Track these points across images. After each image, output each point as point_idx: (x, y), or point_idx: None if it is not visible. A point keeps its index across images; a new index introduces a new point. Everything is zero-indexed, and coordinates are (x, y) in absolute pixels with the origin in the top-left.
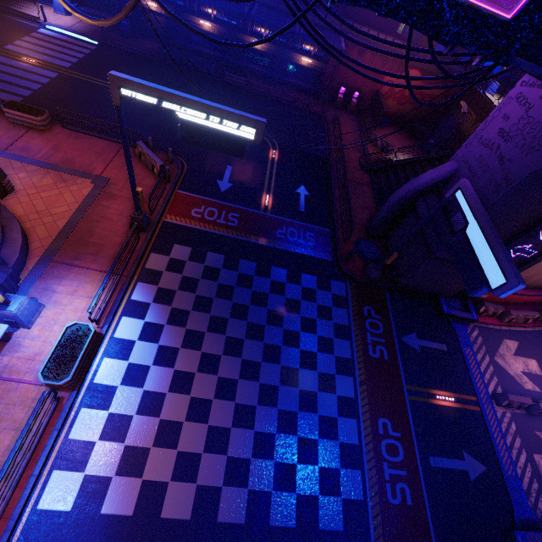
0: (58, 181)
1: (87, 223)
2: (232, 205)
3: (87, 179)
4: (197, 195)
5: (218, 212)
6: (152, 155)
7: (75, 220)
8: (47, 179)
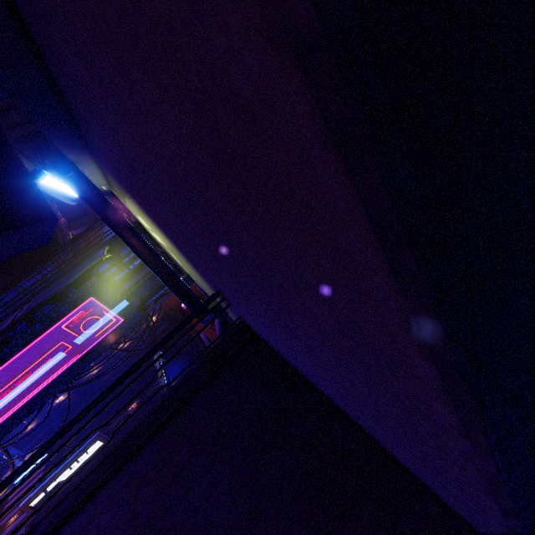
0: None
1: None
2: None
3: None
4: None
5: None
6: None
7: None
8: None
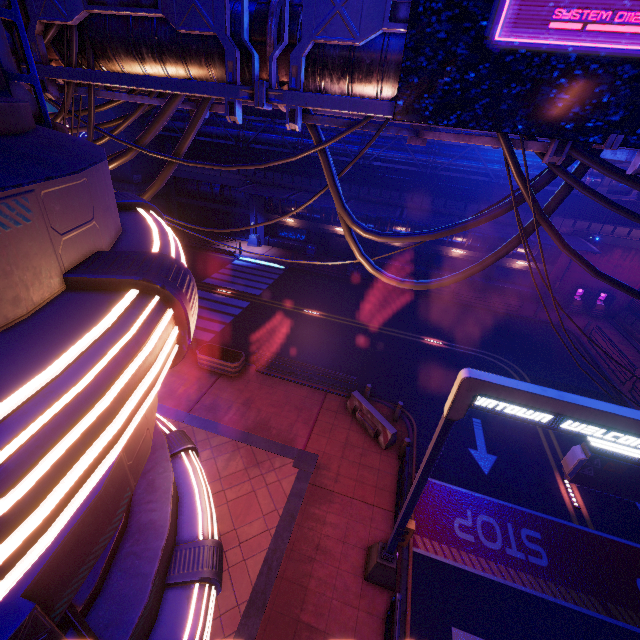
0: (249, 464)
1: (294, 563)
2: (516, 506)
3: (287, 457)
4: (450, 483)
5: (500, 527)
6: (377, 414)
7: (276, 557)
8: (235, 462)
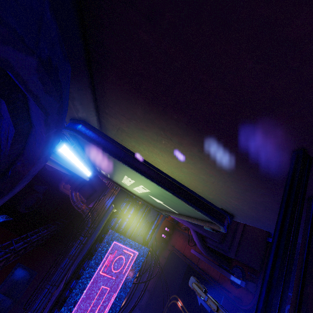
0: None
1: None
2: None
3: None
4: None
5: None
6: None
7: None
8: None
